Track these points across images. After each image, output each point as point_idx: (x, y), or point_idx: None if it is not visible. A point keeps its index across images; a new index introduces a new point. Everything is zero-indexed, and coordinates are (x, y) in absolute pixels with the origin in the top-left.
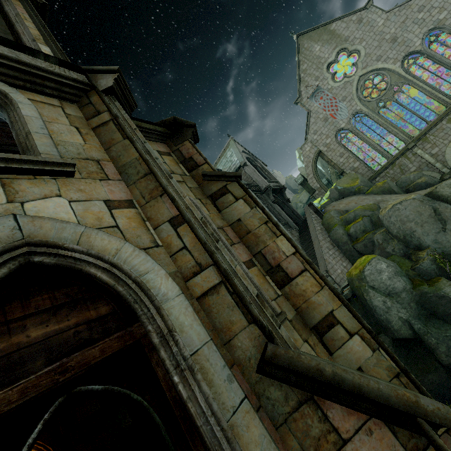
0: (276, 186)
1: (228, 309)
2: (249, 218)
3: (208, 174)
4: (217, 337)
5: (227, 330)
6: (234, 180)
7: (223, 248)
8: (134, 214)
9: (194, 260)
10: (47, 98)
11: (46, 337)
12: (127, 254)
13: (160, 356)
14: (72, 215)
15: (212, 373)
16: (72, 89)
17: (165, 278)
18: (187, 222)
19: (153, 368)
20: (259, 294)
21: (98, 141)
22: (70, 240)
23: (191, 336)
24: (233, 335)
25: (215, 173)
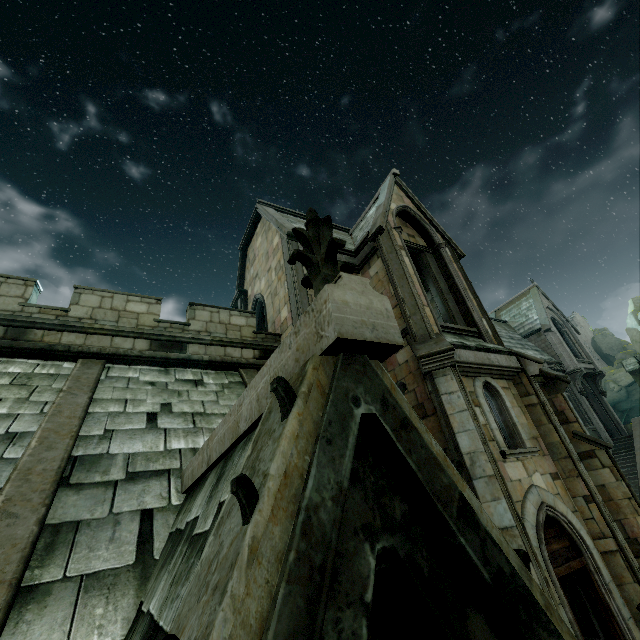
0: (589, 369)
1: (621, 568)
2: (613, 487)
3: (579, 434)
4: (612, 579)
5: (619, 578)
6: (603, 448)
7: (617, 528)
8: (561, 484)
9: (599, 529)
10: (503, 381)
11: (557, 549)
12: (570, 515)
13: (594, 577)
14: (544, 485)
15: (616, 597)
16: (512, 372)
17: (586, 535)
18: (597, 504)
19: (593, 581)
20: (639, 568)
21: (530, 417)
22: (552, 503)
23: (604, 574)
24: (623, 583)
25: (586, 436)
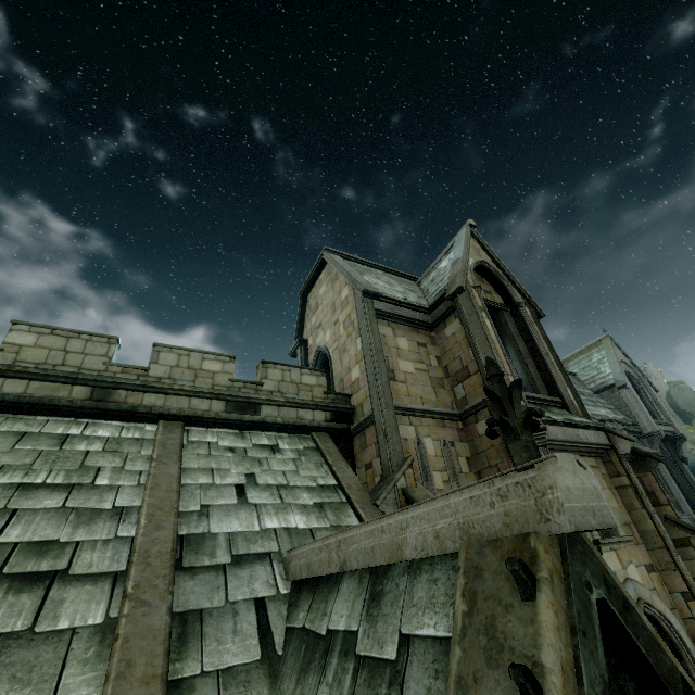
0: (668, 431)
1: None
2: None
3: (672, 519)
4: None
5: None
6: None
7: None
8: (657, 578)
9: None
10: (591, 459)
11: None
12: (668, 614)
13: None
14: (640, 578)
15: None
16: (601, 449)
17: (686, 637)
18: None
19: None
20: None
21: (621, 501)
22: (649, 600)
23: None
24: None
25: (680, 522)
